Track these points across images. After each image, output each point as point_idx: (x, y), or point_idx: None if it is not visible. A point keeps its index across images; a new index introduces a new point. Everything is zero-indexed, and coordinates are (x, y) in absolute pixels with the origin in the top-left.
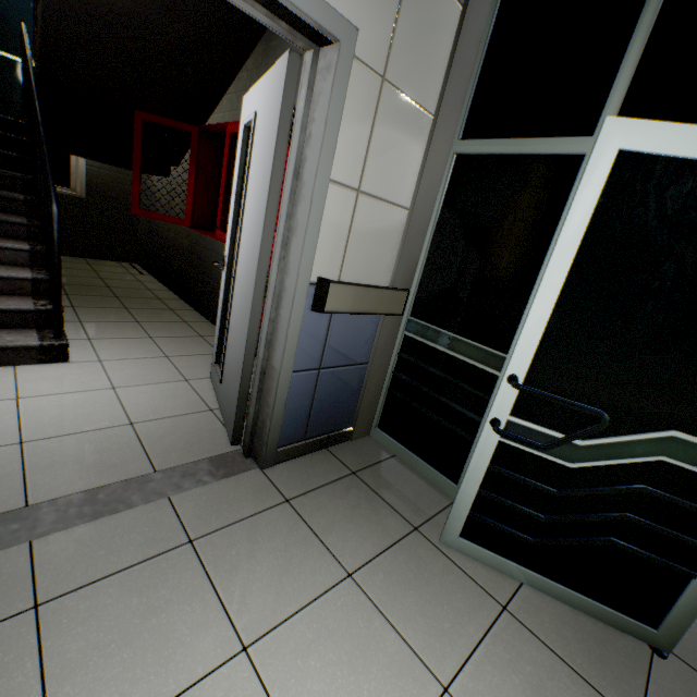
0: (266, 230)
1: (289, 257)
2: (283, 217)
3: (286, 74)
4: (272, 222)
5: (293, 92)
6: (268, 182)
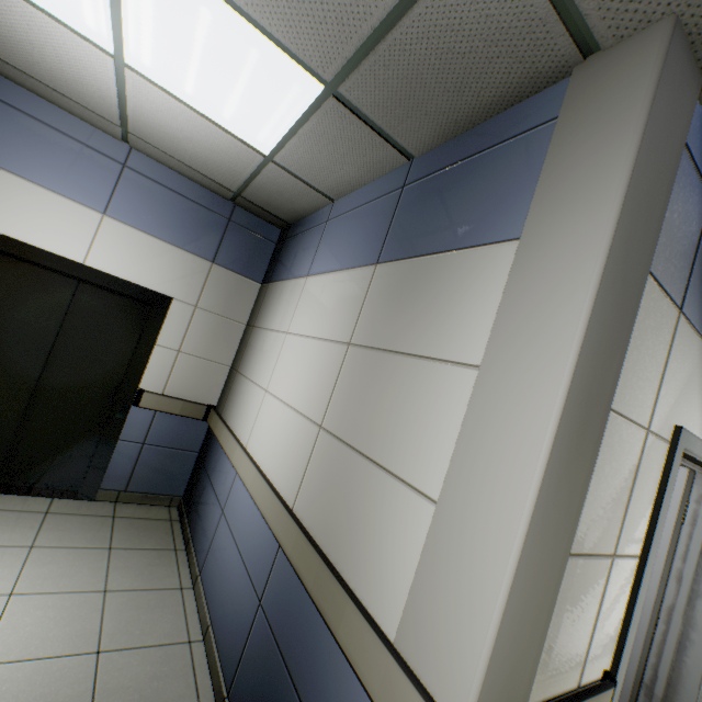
0: (660, 580)
1: (693, 613)
2: (687, 579)
3: (685, 482)
4: (665, 574)
5: (687, 490)
6: (663, 545)
